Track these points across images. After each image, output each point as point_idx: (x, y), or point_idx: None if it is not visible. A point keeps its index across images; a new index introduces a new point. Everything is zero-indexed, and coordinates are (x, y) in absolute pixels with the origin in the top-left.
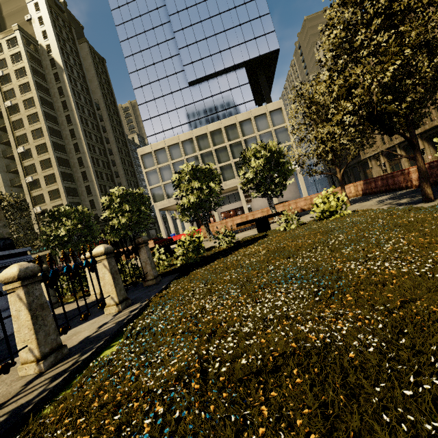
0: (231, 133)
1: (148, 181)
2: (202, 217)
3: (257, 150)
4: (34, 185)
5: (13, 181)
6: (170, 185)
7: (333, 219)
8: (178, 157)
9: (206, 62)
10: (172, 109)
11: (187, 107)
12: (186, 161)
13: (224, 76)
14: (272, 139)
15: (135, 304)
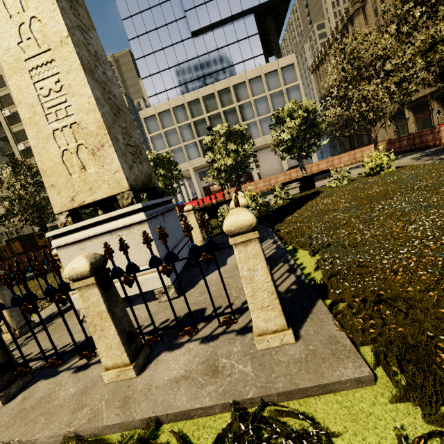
0: (240, 92)
1: (153, 146)
2: (235, 180)
3: (294, 109)
4: (28, 154)
5: (2, 149)
6: (177, 150)
7: (385, 174)
8: (185, 119)
9: (210, 7)
10: (174, 64)
11: (191, 62)
12: (193, 124)
13: (230, 24)
14: (283, 99)
15: (266, 240)
